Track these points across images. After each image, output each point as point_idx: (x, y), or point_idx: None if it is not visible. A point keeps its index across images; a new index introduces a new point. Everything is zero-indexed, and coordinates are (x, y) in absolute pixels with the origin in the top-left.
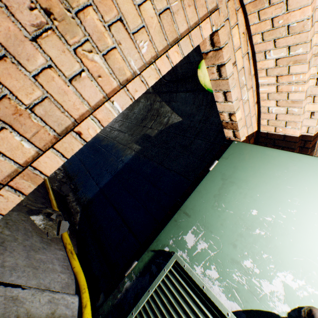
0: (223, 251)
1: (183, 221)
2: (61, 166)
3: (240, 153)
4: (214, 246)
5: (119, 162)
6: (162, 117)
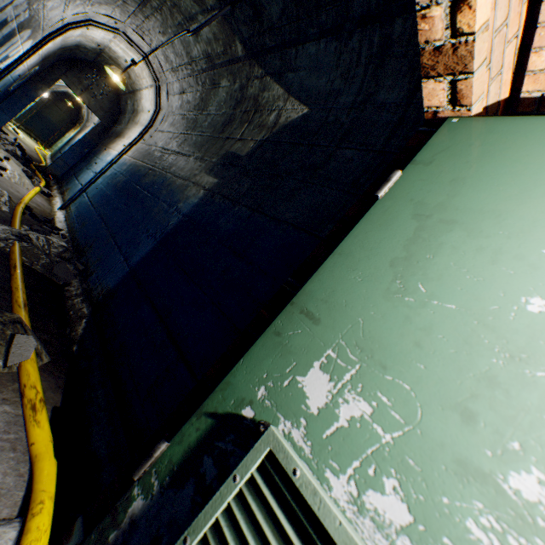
0: (425, 431)
1: (297, 336)
2: (66, 230)
3: (471, 143)
4: (393, 412)
5: (173, 213)
6: (266, 112)
